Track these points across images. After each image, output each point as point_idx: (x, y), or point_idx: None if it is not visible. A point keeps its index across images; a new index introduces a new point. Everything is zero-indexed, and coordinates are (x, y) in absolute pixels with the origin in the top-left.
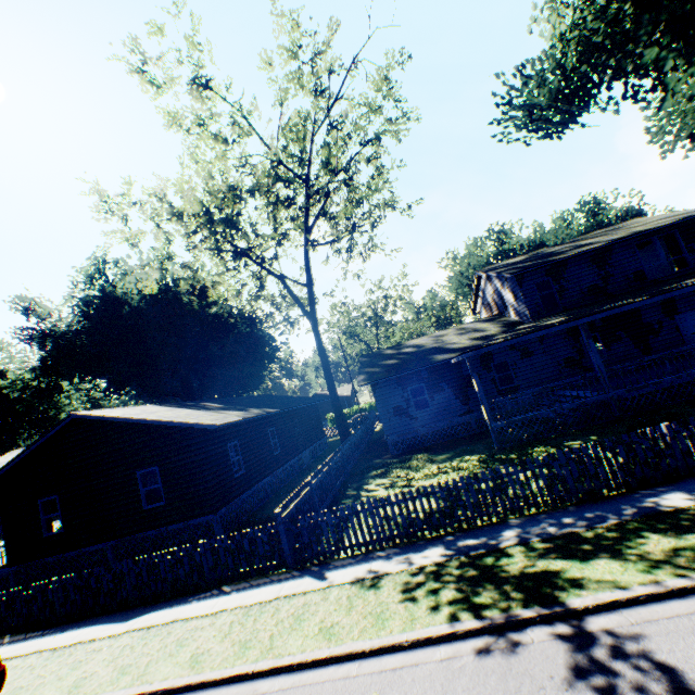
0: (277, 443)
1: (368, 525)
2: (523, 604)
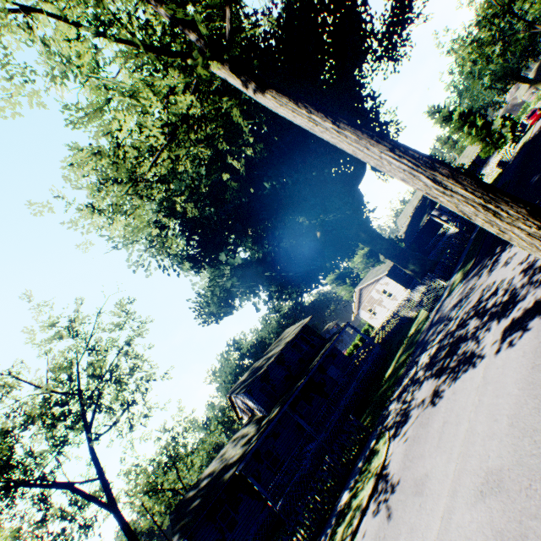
0: None
1: None
2: None
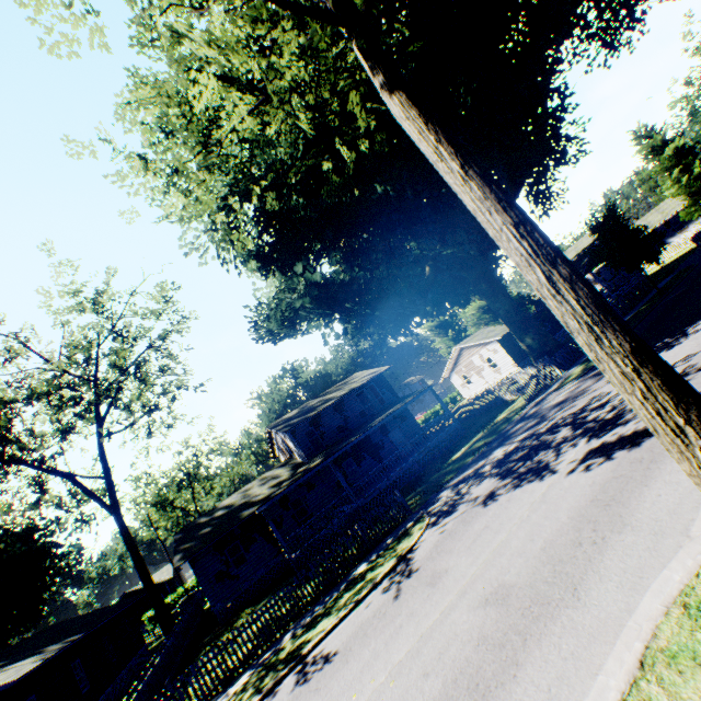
0: (84, 677)
1: (195, 688)
2: (284, 668)
